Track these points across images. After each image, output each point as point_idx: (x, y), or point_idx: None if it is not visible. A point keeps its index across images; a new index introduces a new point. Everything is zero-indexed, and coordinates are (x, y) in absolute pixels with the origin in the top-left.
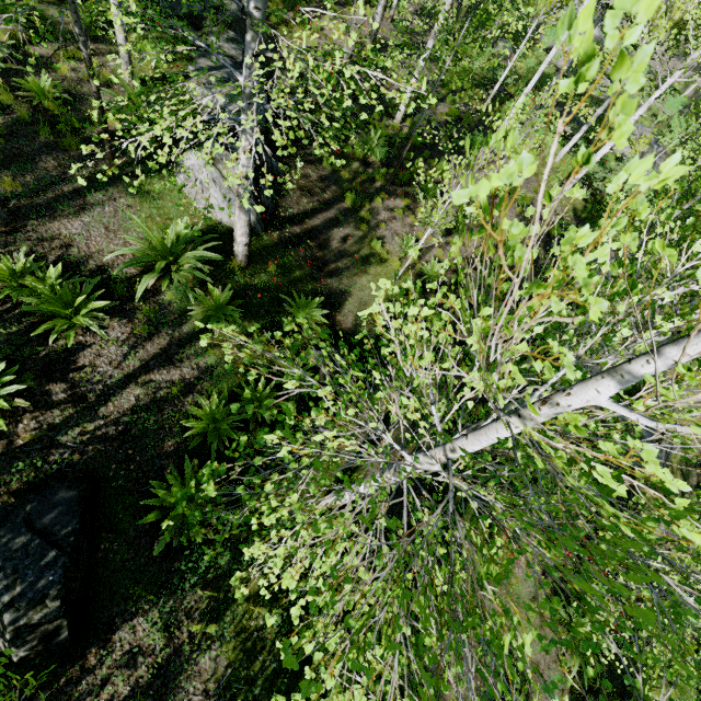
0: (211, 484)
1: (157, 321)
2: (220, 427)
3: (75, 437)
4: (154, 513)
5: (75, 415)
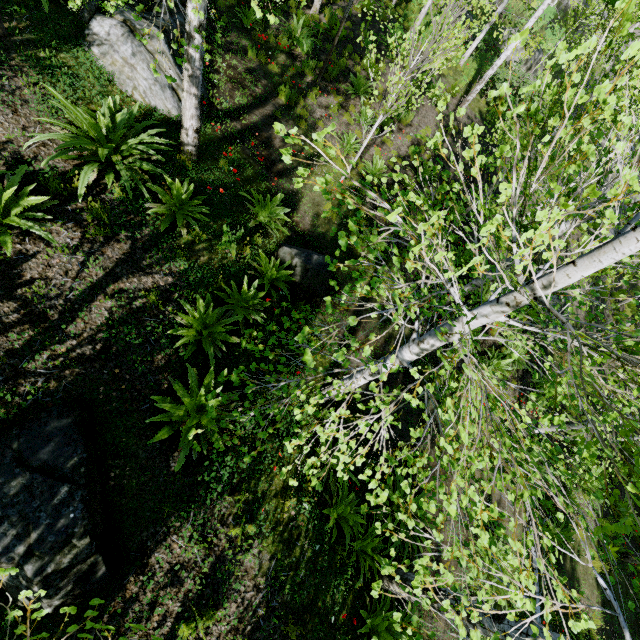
0: (308, 353)
1: (111, 222)
2: (213, 333)
3: (44, 362)
4: (165, 429)
5: (37, 338)
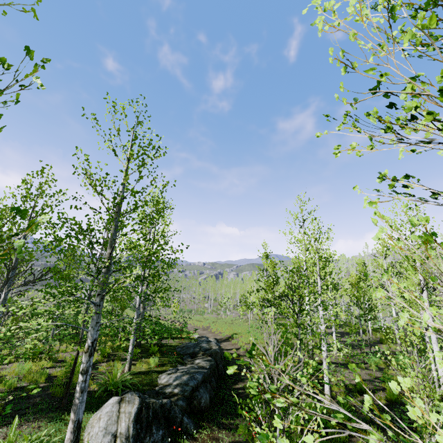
0: None
1: None
2: None
3: None
4: None
5: None
